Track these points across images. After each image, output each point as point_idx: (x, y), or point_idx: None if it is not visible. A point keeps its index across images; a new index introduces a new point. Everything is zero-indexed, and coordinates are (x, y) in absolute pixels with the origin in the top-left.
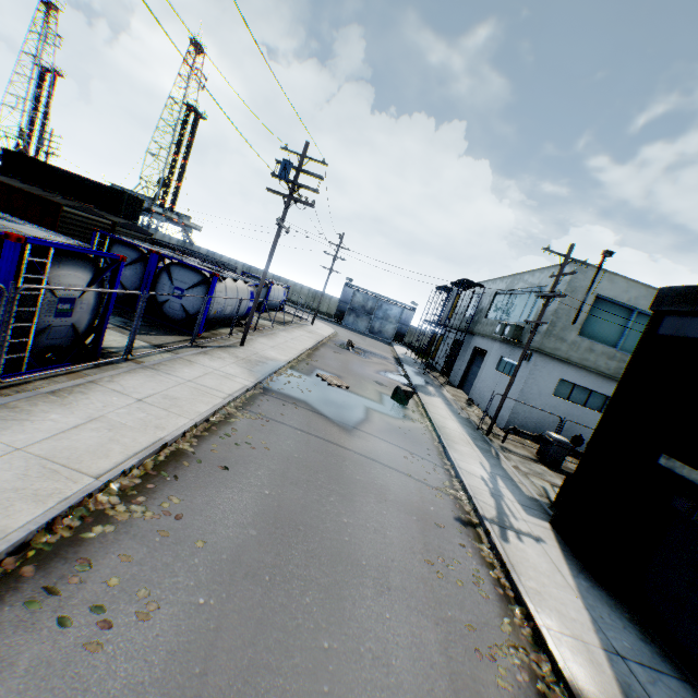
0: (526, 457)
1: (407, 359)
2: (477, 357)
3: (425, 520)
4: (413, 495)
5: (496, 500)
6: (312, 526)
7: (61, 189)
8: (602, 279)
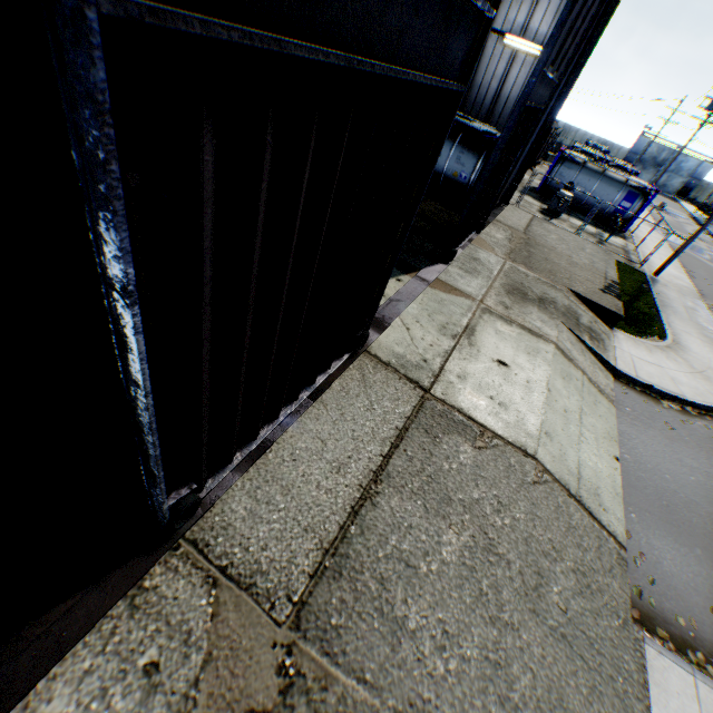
0: None
1: (700, 219)
2: None
3: None
4: None
5: None
6: None
7: None
8: None
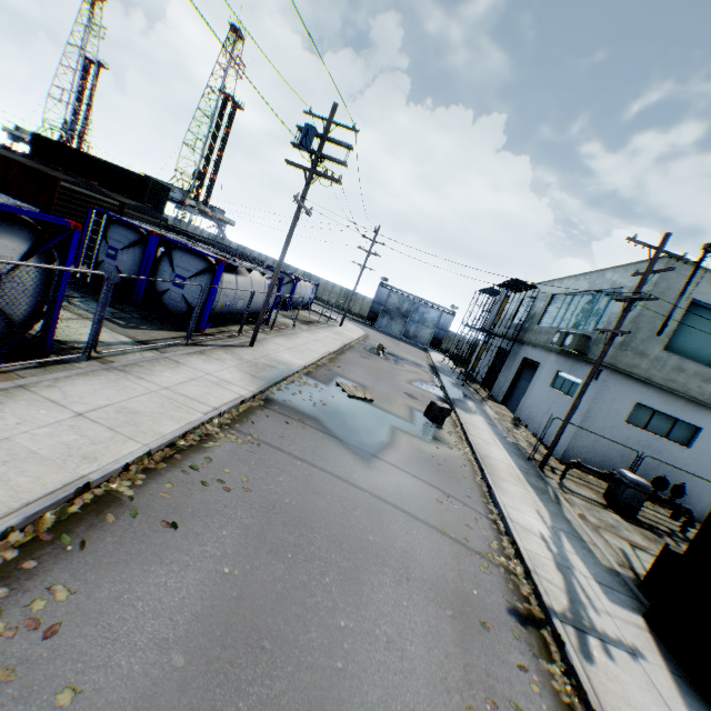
0: (591, 500)
1: (444, 367)
2: (526, 369)
3: (466, 616)
4: (448, 567)
5: (564, 575)
6: (286, 638)
7: (87, 175)
8: (700, 280)
